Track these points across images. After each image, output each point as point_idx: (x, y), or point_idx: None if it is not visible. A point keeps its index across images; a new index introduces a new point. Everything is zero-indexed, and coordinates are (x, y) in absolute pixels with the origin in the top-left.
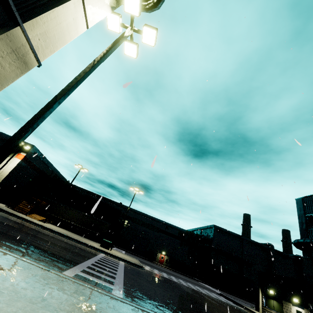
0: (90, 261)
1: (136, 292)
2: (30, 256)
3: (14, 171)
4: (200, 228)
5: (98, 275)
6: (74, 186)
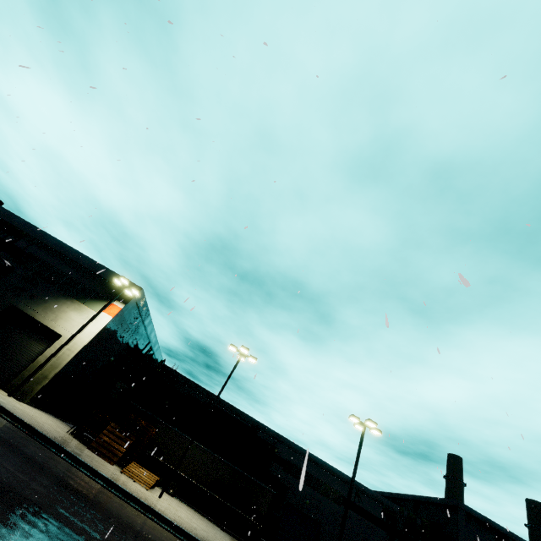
0: None
1: None
2: None
3: (94, 341)
4: (412, 498)
5: None
6: (173, 371)
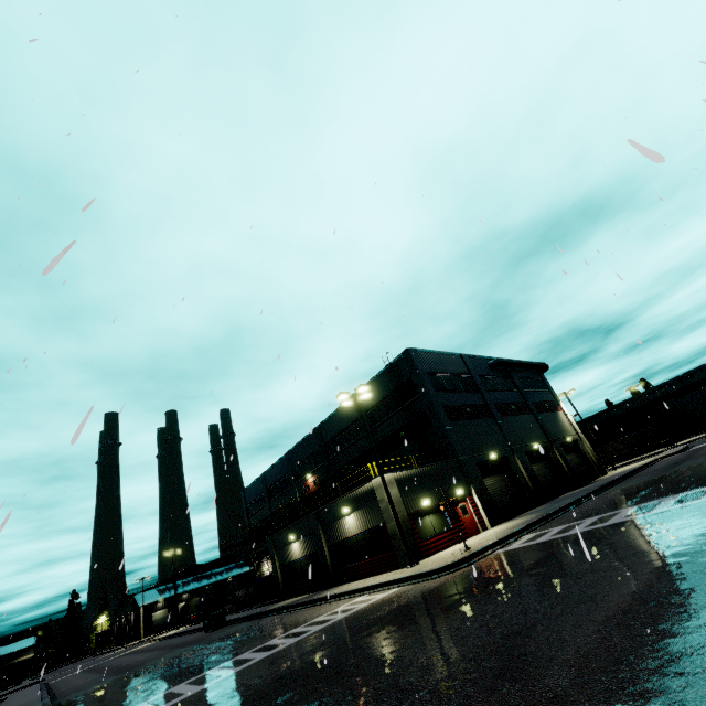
0: None
1: None
2: None
3: None
4: None
5: None
6: None
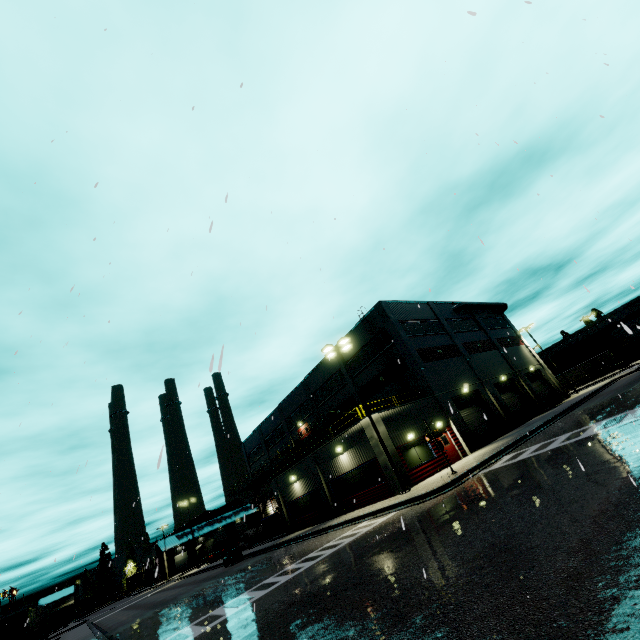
0: None
1: None
2: None
3: None
4: None
5: None
6: None
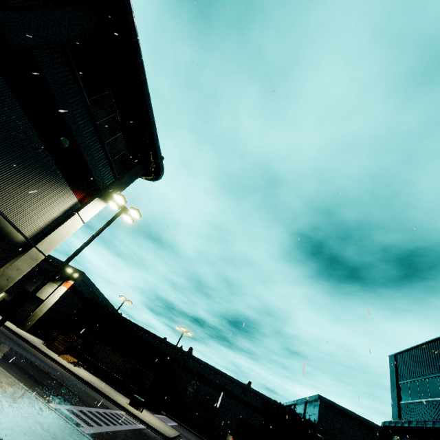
0: (90, 408)
1: (111, 439)
2: (29, 386)
3: (59, 301)
4: (303, 400)
5: (83, 417)
6: (127, 320)
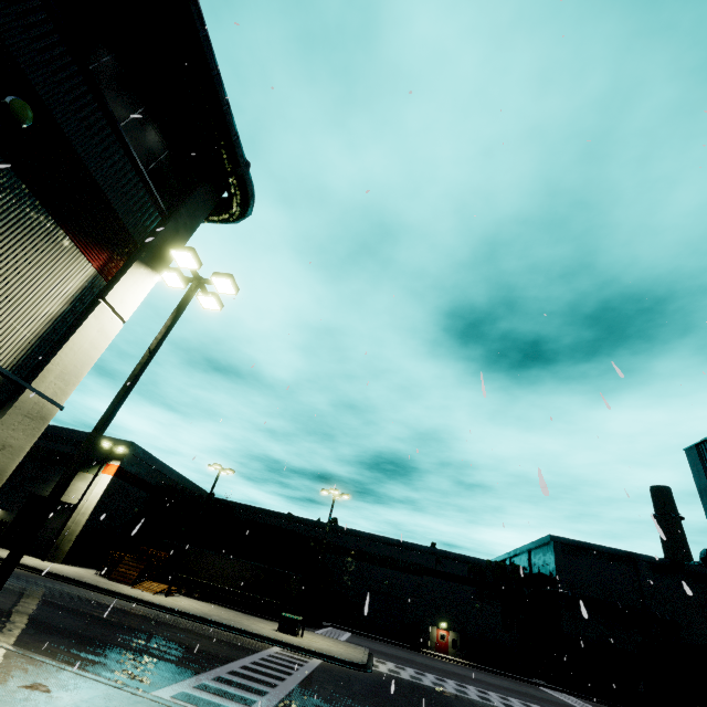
0: (230, 666)
1: None
2: (107, 668)
3: (104, 500)
4: (524, 549)
5: (229, 690)
6: (225, 502)
